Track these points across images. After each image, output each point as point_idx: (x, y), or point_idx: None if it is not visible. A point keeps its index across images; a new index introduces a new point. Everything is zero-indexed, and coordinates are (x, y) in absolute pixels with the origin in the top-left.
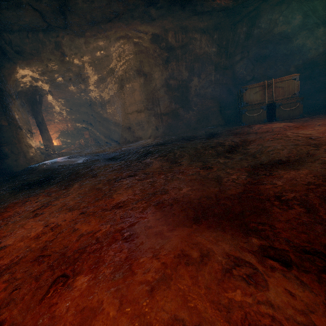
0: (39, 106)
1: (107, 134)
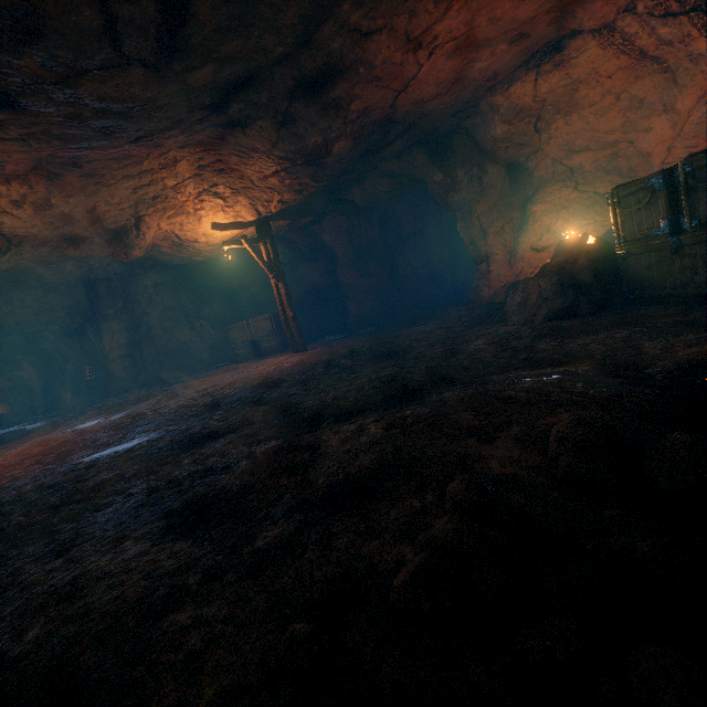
0: None
1: (94, 385)
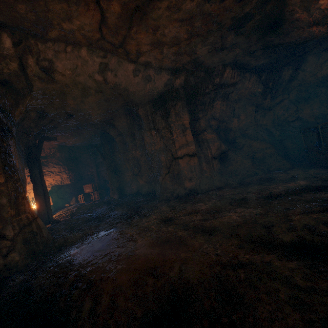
0: (38, 153)
1: (118, 187)
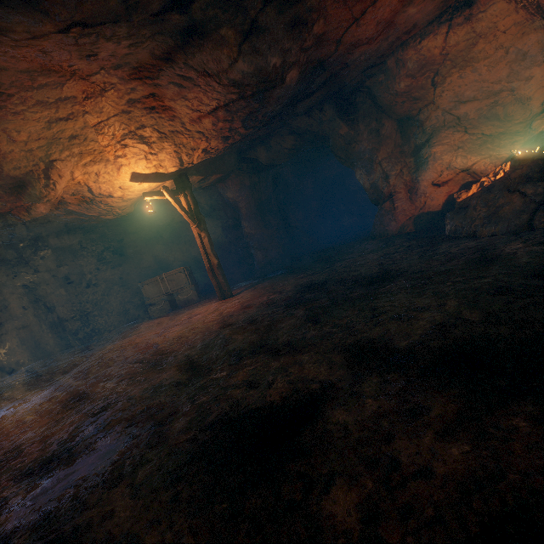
0: None
1: None
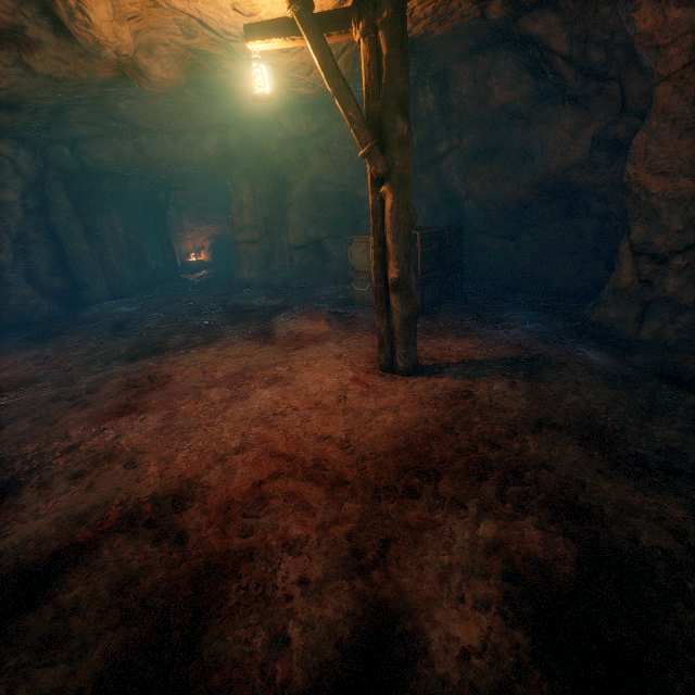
0: (162, 209)
1: None
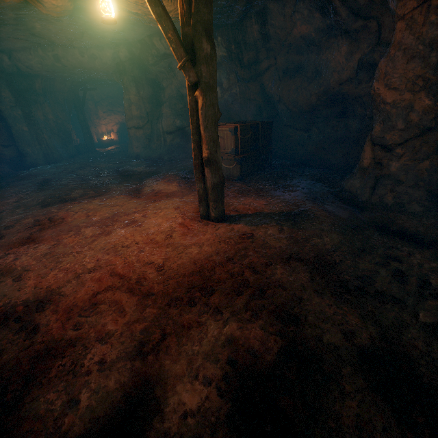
0: (81, 103)
1: None
